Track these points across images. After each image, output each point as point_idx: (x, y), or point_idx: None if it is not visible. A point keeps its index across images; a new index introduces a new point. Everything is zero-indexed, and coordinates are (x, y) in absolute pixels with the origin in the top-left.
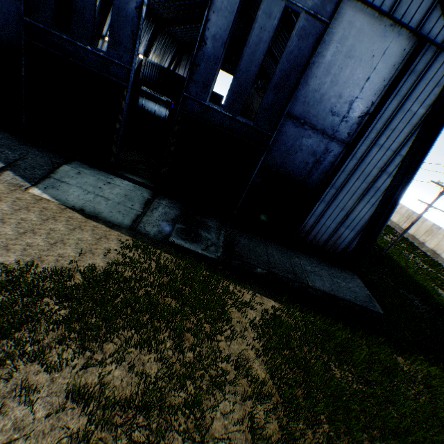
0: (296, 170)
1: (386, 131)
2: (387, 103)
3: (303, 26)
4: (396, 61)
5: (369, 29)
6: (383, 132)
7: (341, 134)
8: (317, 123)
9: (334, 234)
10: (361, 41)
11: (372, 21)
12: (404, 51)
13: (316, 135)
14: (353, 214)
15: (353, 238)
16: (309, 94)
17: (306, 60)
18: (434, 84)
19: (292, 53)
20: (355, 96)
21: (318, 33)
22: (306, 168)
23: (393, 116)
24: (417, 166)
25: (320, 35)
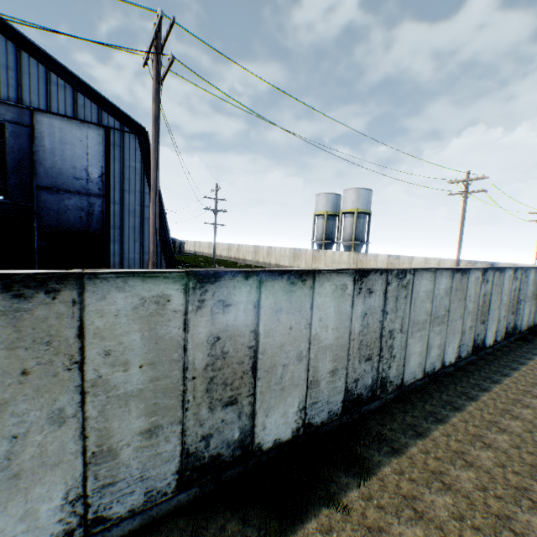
0: (76, 225)
1: (126, 181)
2: (113, 165)
3: (13, 130)
4: (100, 141)
5: (68, 127)
6: (125, 182)
7: (94, 190)
8: (70, 188)
9: (143, 262)
10: (67, 134)
11: (66, 122)
12: (101, 135)
13: (75, 196)
14: (146, 241)
15: (160, 259)
16: (49, 170)
17: (31, 149)
18: (134, 149)
19: (15, 147)
20: (87, 165)
21: (29, 133)
22: (83, 221)
23: (123, 171)
24: (160, 196)
25: (31, 134)
